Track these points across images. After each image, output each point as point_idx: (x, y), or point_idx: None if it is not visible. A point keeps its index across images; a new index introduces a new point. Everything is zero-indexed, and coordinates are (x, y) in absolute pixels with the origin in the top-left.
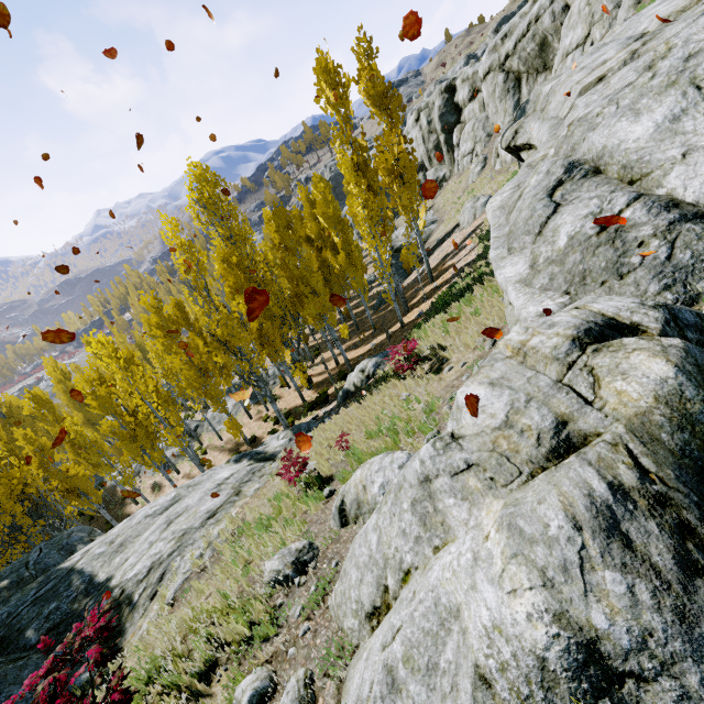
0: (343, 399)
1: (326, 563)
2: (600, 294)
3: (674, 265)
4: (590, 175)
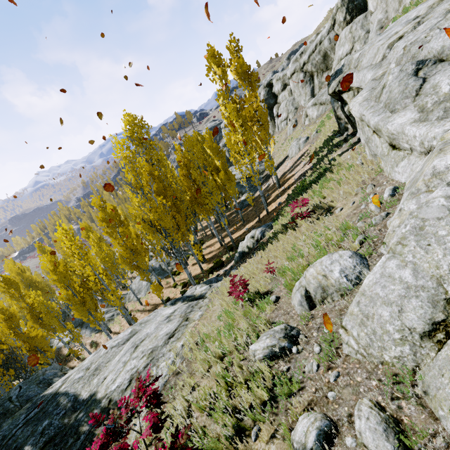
0: (240, 258)
1: (315, 332)
2: None
3: None
4: (438, 62)
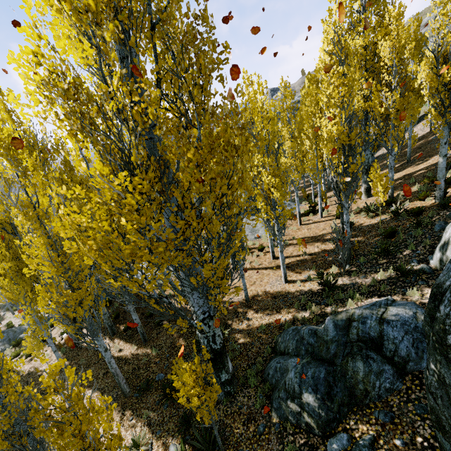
0: None
1: None
2: None
3: None
4: None
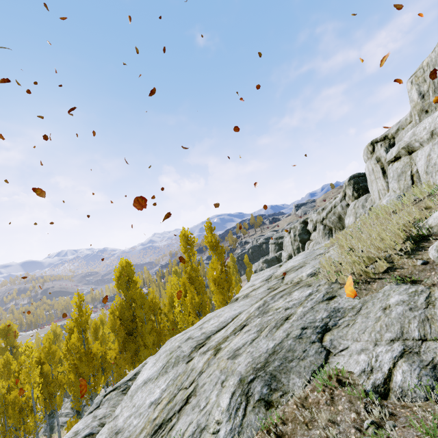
0: None
1: None
2: None
3: None
4: (125, 391)
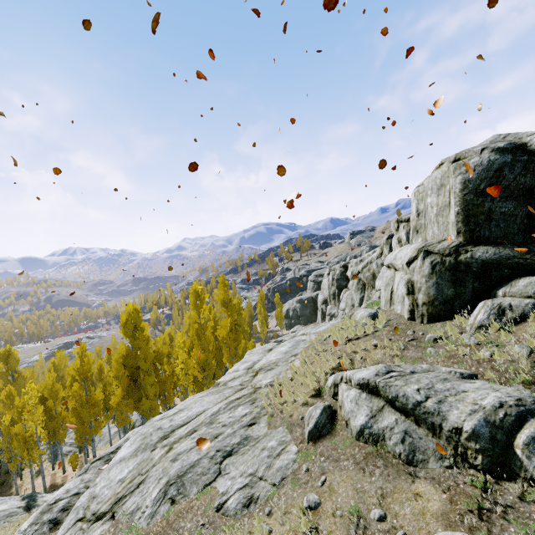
0: None
1: None
2: None
3: None
4: (108, 461)
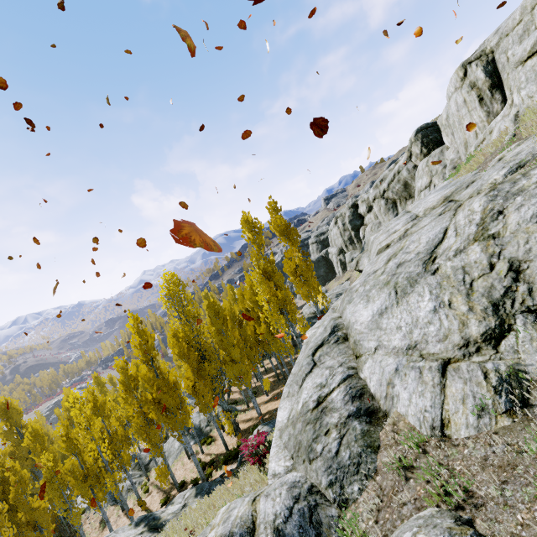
0: (239, 463)
1: None
2: (303, 470)
3: (339, 462)
4: (340, 341)
